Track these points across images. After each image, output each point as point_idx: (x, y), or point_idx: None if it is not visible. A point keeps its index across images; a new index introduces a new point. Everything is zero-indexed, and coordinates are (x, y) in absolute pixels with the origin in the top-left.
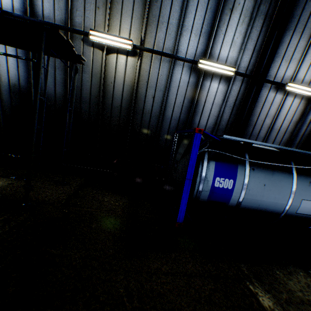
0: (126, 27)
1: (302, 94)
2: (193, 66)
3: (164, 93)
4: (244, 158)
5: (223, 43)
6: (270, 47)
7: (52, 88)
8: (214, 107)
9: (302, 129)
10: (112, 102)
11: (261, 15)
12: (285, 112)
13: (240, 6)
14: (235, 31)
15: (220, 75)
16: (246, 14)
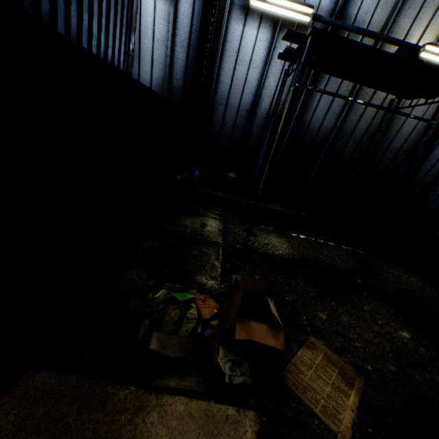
0: None
1: None
2: None
3: None
4: None
5: None
6: None
7: (319, 119)
8: None
9: None
10: (391, 141)
11: None
12: None
13: None
14: None
15: None
16: None
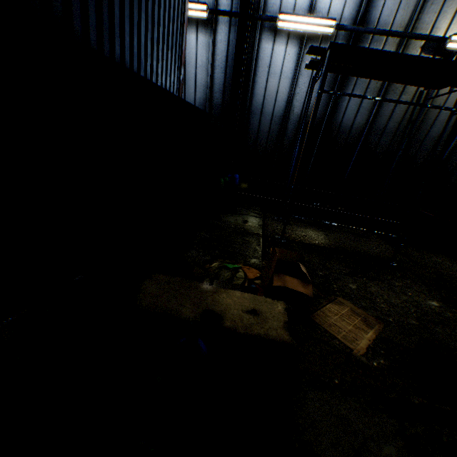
0: None
1: None
2: None
3: None
4: None
5: None
6: None
7: (351, 117)
8: None
9: None
10: (428, 132)
11: None
12: None
13: None
14: None
15: None
16: None
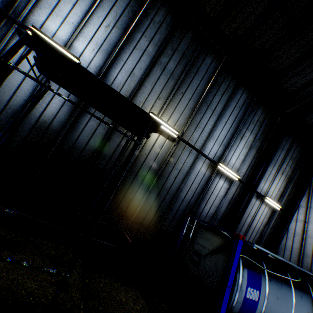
0: (174, 119)
1: (273, 206)
2: (211, 163)
3: (184, 176)
4: (263, 267)
5: (233, 155)
6: (261, 170)
7: (86, 139)
8: (217, 198)
9: (267, 231)
10: (139, 170)
11: (256, 147)
12: (259, 216)
13: (246, 137)
14: (241, 151)
15: (226, 176)
16: (248, 143)
